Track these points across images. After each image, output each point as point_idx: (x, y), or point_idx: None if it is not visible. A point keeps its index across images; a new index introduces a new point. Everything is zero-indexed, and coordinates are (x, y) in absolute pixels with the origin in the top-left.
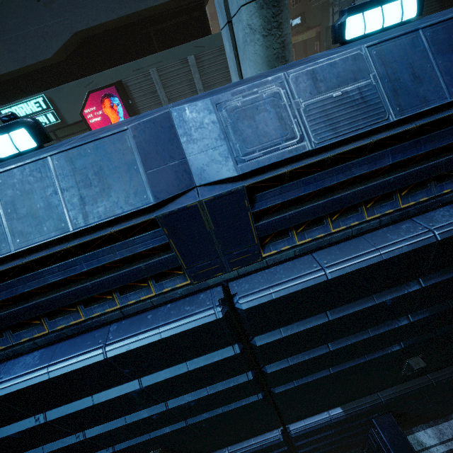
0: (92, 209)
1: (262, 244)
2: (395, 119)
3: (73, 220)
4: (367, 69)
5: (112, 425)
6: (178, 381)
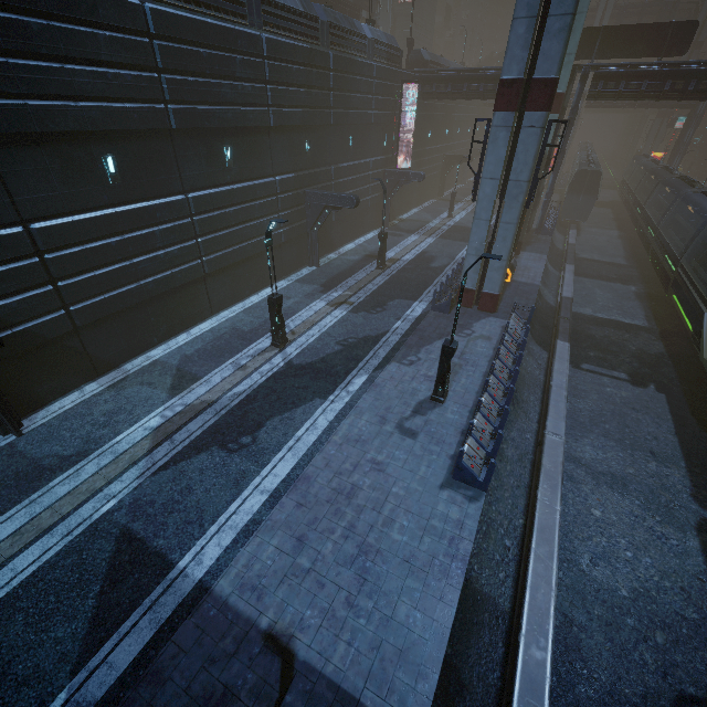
0: None
1: (263, 26)
2: (283, 4)
3: None
4: None
5: (227, 82)
6: (249, 65)
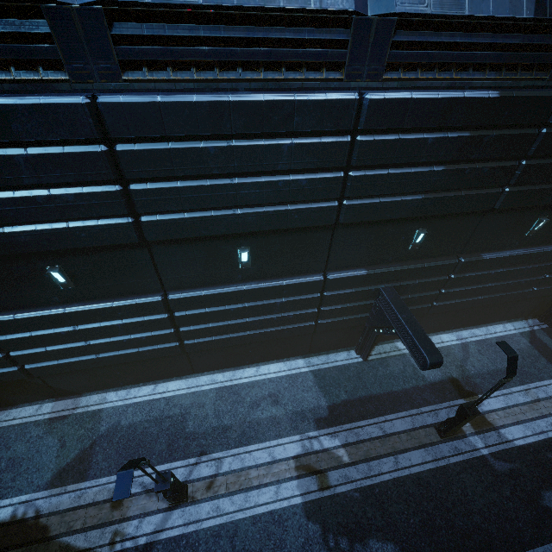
0: (324, 1)
1: (385, 71)
2: (467, 15)
3: (314, 2)
4: None
5: (255, 179)
6: (311, 149)
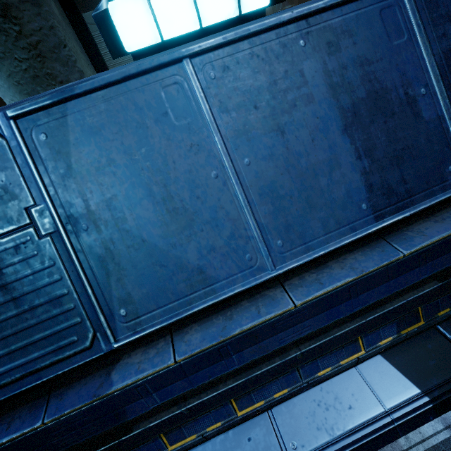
0: None
1: None
2: (115, 345)
3: None
4: (20, 192)
5: None
6: None
